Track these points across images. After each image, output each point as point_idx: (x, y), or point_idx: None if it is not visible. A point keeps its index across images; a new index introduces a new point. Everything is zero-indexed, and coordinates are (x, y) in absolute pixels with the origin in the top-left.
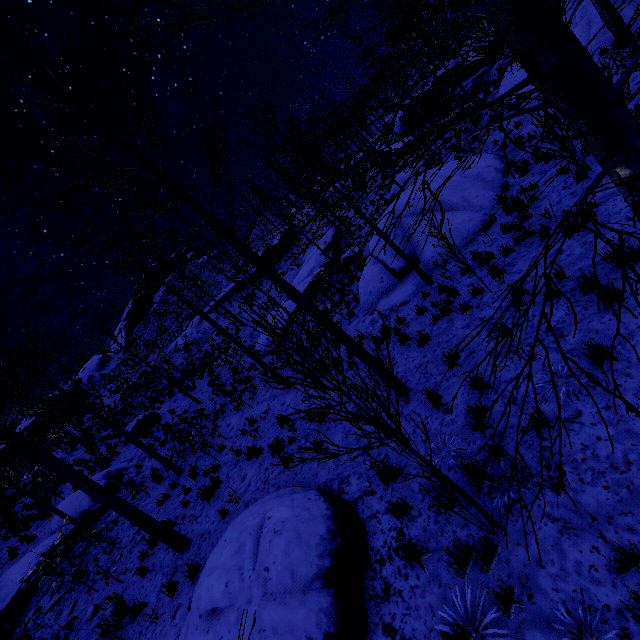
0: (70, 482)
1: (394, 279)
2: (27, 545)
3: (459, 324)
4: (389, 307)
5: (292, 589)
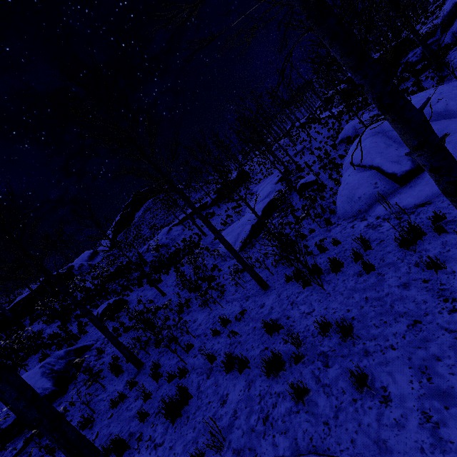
0: None
1: (393, 184)
2: None
3: None
4: (394, 211)
5: None
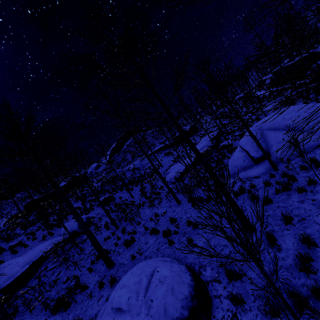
0: (74, 216)
1: (252, 162)
2: (50, 236)
3: (295, 199)
4: (246, 177)
5: (163, 319)
